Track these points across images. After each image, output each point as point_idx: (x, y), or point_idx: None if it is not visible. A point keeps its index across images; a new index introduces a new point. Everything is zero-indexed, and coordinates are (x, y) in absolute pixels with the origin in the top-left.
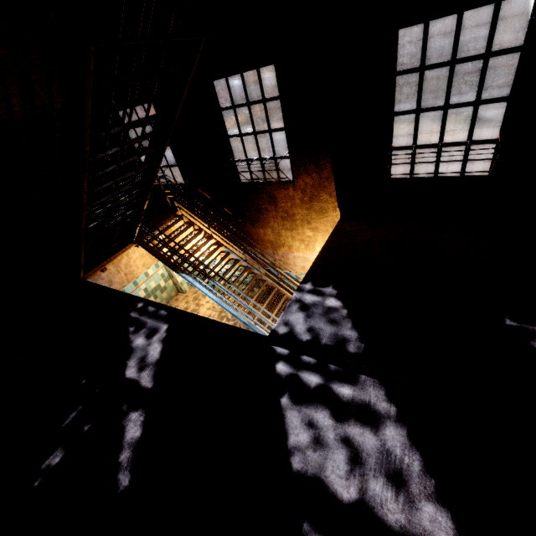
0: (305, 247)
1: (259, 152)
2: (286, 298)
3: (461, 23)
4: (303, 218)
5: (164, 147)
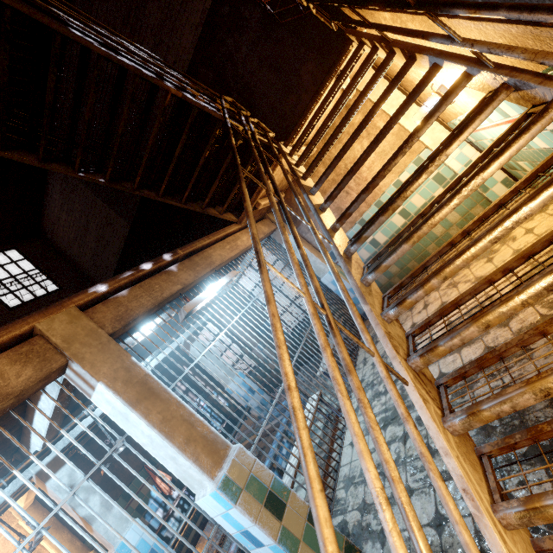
0: None
1: None
2: None
3: None
4: None
5: None
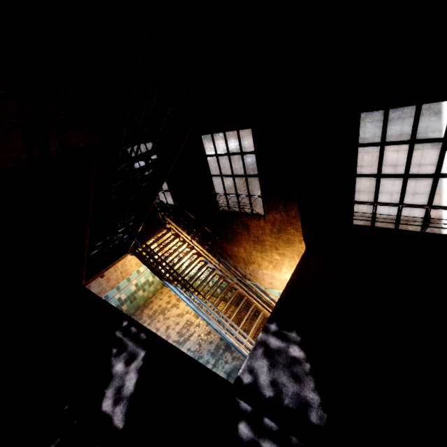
0: (273, 267)
1: (236, 189)
2: (255, 306)
3: (419, 113)
4: (272, 244)
5: (156, 194)
